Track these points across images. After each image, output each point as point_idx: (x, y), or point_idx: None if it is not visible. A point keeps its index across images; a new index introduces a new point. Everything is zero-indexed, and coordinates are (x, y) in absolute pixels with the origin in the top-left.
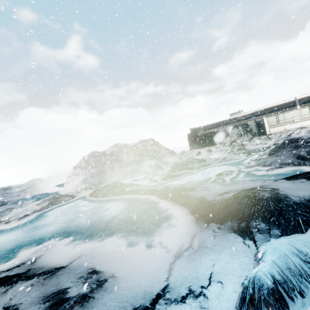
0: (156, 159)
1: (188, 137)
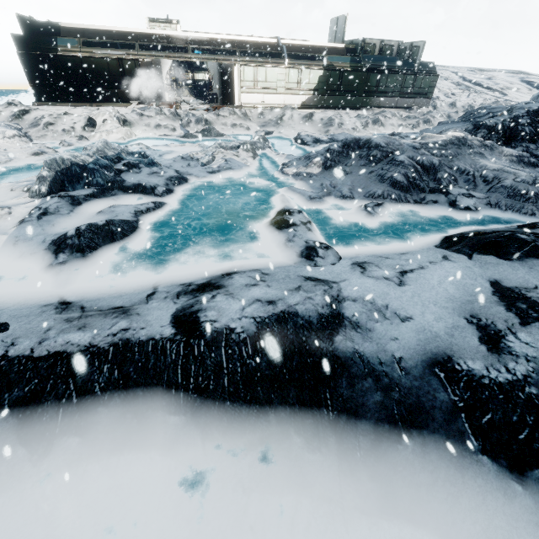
0: None
1: (23, 52)
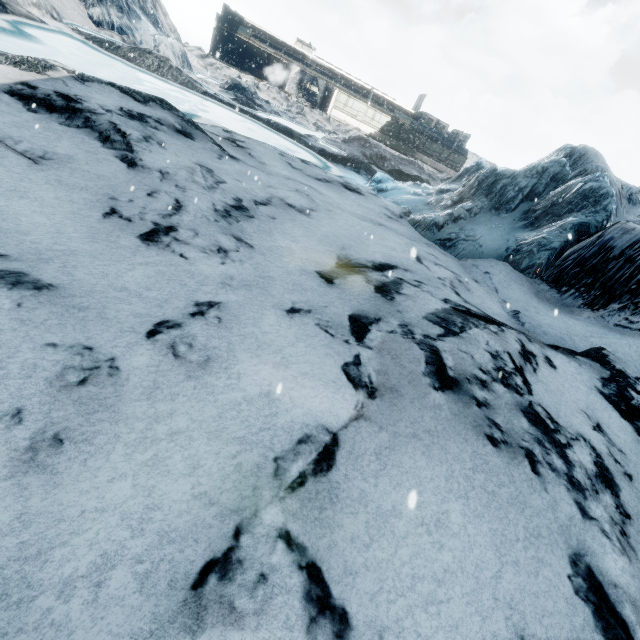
0: (164, 34)
1: (218, 25)
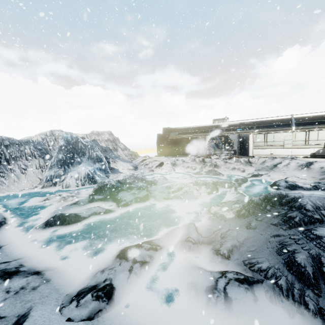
0: (100, 164)
1: (158, 139)
